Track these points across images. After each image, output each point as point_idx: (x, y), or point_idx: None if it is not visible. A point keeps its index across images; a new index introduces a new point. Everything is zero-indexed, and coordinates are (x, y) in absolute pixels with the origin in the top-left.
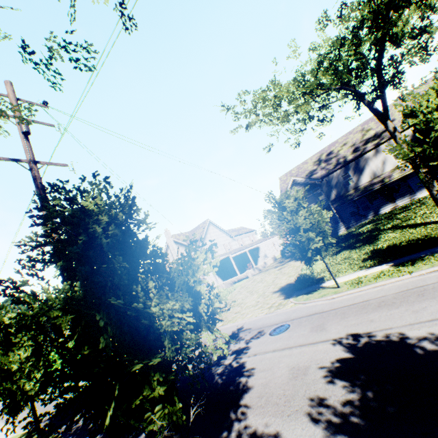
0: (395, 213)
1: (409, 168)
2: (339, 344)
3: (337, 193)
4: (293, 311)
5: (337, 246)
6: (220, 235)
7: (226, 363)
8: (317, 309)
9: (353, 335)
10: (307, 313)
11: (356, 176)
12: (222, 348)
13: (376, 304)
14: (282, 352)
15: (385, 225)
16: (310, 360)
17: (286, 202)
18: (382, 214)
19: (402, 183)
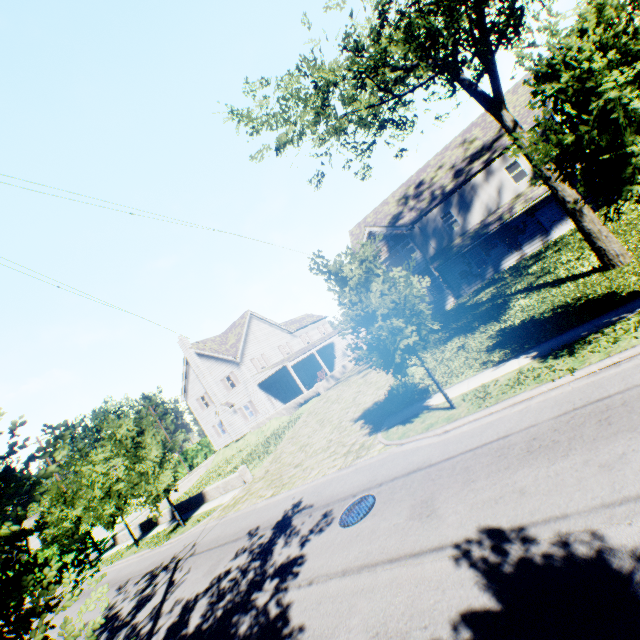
0: (523, 265)
1: (537, 194)
2: (466, 562)
3: (437, 245)
4: (381, 464)
5: (445, 328)
6: (272, 332)
7: (259, 605)
8: (421, 459)
9: (491, 535)
10: (404, 469)
11: (463, 216)
12: (261, 556)
13: (524, 445)
14: (359, 578)
15: (513, 287)
16: (409, 612)
17: (346, 270)
18: (505, 270)
19: (529, 218)
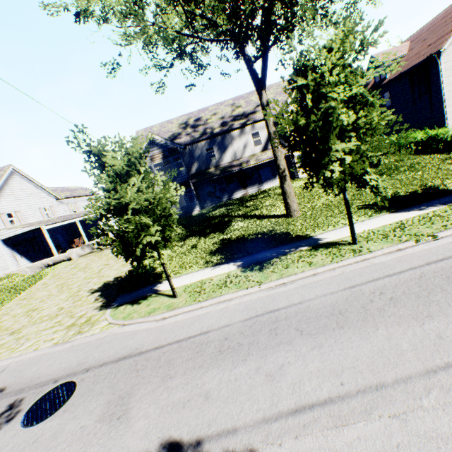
0: (246, 200)
1: (264, 158)
2: None
3: (199, 167)
4: (98, 344)
5: (189, 228)
6: (36, 193)
7: None
8: (136, 344)
9: (170, 451)
10: (117, 354)
11: (220, 154)
12: None
13: (218, 344)
14: None
15: (237, 211)
16: None
17: (108, 156)
18: (235, 199)
19: (256, 171)
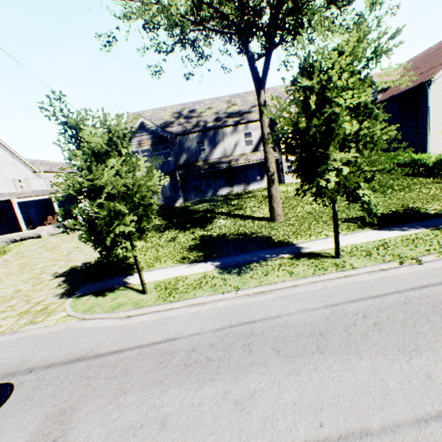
0: (230, 198)
1: (253, 159)
2: None
3: (187, 159)
4: (50, 339)
5: (169, 220)
6: (12, 163)
7: None
8: (92, 345)
9: None
10: (68, 355)
11: (210, 149)
12: None
13: (185, 356)
14: None
15: (220, 209)
16: None
17: (87, 131)
18: (220, 195)
19: (244, 171)
